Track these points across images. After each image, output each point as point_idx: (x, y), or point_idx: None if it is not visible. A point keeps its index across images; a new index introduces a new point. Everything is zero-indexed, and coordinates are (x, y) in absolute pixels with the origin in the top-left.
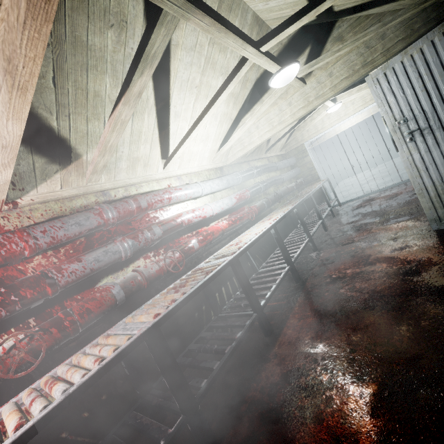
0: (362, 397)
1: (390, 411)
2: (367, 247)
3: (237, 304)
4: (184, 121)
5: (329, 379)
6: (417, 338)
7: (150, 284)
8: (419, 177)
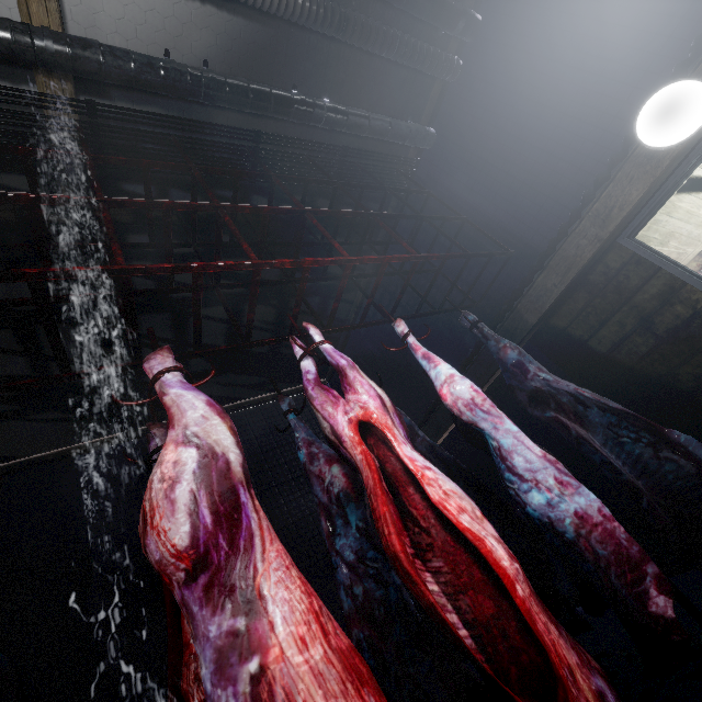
0: None
1: None
2: None
3: None
4: None
5: None
6: None
7: None
8: None
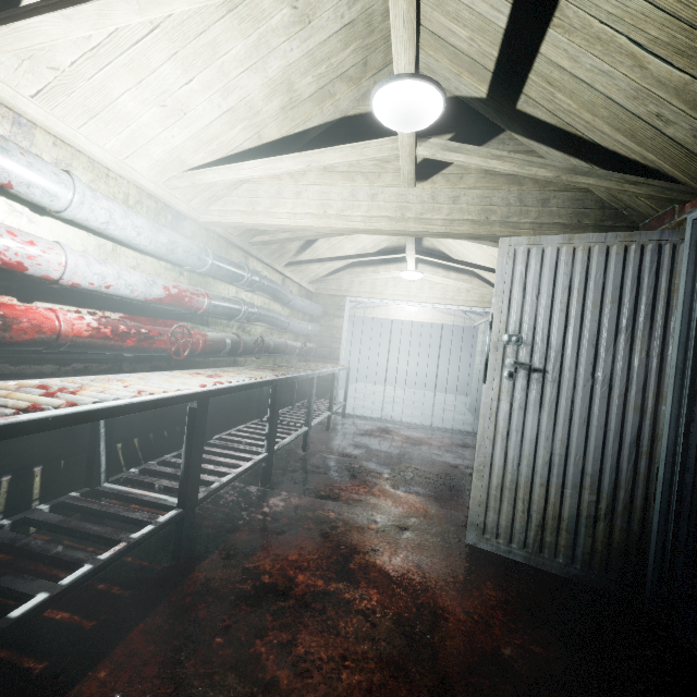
0: None
1: None
2: (357, 524)
3: None
4: None
5: None
6: None
7: None
8: (491, 443)
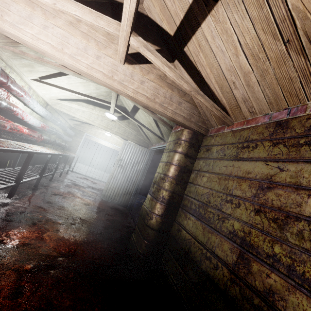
0: (54, 223)
1: (63, 226)
2: (76, 192)
3: None
4: (68, 81)
5: (43, 217)
6: (79, 217)
7: None
8: (111, 179)
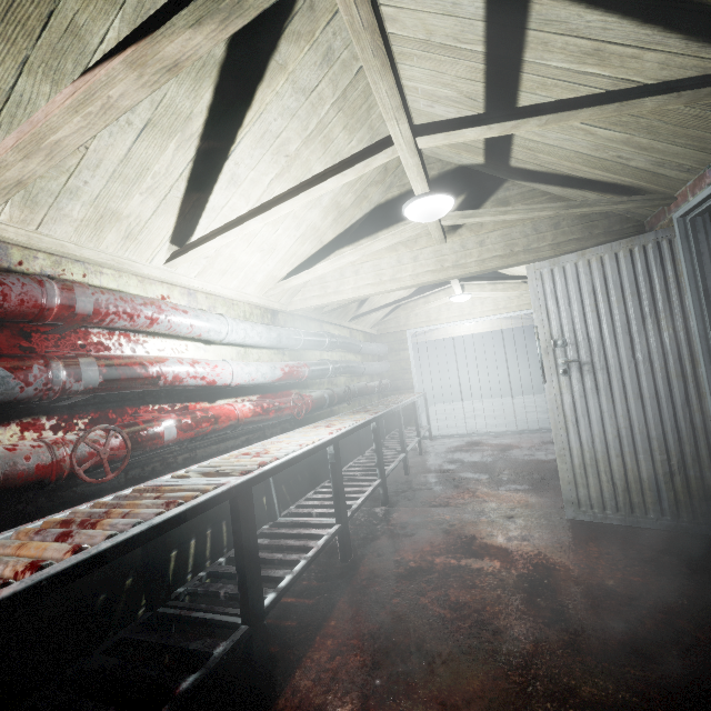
0: None
1: None
2: (470, 520)
3: (211, 590)
4: (244, 200)
5: None
6: None
7: (1, 497)
8: (564, 431)
